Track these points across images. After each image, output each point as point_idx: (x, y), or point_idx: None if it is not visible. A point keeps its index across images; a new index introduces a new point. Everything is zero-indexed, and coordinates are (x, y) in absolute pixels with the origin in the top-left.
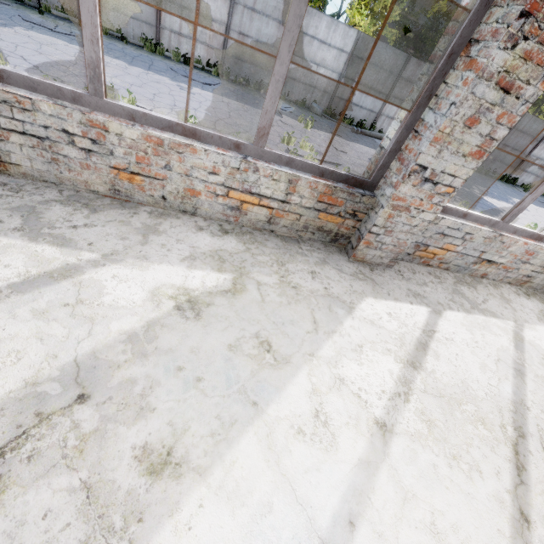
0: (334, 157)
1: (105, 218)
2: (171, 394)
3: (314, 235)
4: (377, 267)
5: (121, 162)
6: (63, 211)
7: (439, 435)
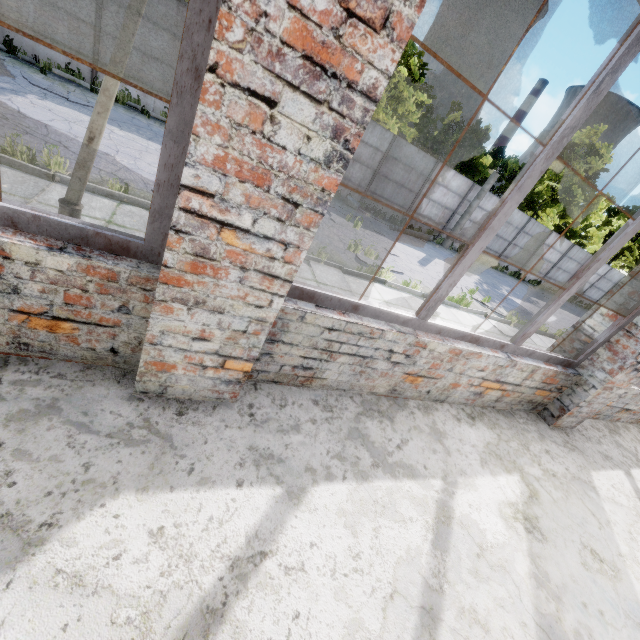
0: (394, 264)
1: (404, 427)
2: (604, 638)
3: (521, 406)
4: (567, 430)
5: (416, 369)
6: (376, 427)
7: None
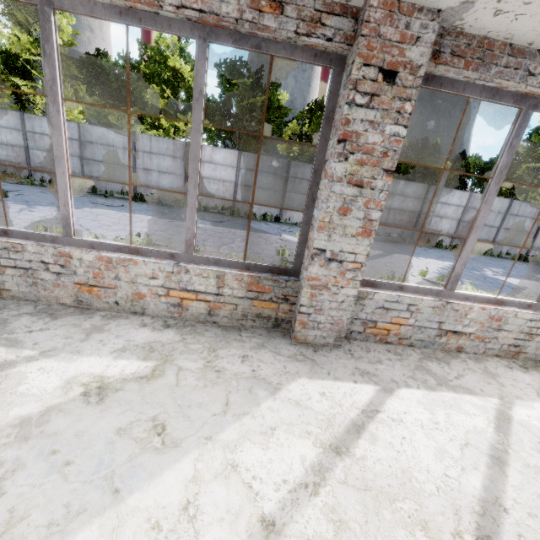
0: None
1: (61, 323)
2: (30, 478)
3: (255, 323)
4: (323, 348)
5: (82, 279)
6: (29, 320)
7: None
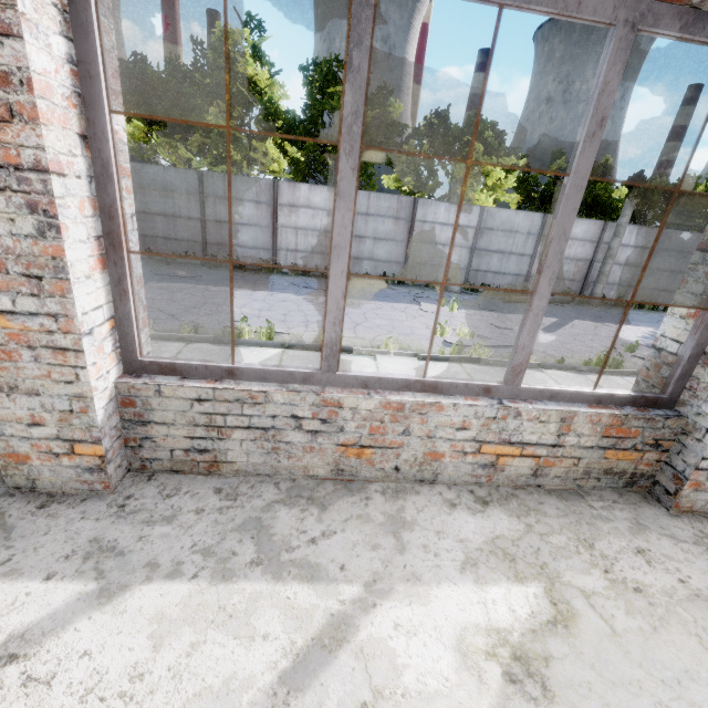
0: (501, 338)
1: (340, 516)
2: None
3: (599, 482)
4: None
5: (350, 437)
6: (291, 516)
7: None
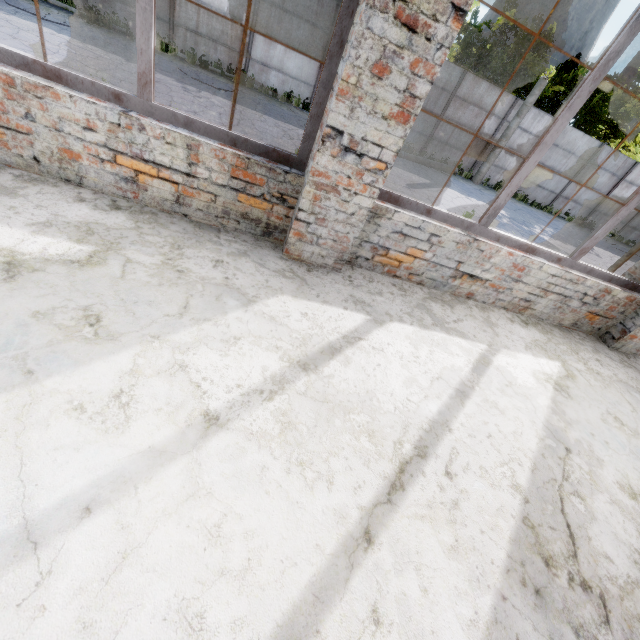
0: None
1: None
2: None
3: (240, 225)
4: (320, 269)
5: None
6: None
7: (294, 439)
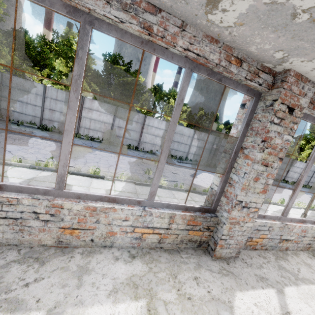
0: (173, 177)
1: (51, 268)
2: None
3: (187, 245)
4: (230, 259)
5: (67, 224)
6: (19, 270)
7: None
